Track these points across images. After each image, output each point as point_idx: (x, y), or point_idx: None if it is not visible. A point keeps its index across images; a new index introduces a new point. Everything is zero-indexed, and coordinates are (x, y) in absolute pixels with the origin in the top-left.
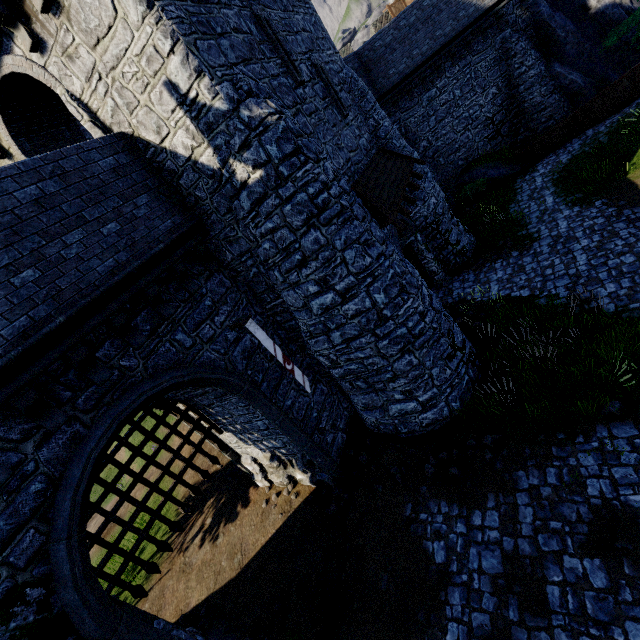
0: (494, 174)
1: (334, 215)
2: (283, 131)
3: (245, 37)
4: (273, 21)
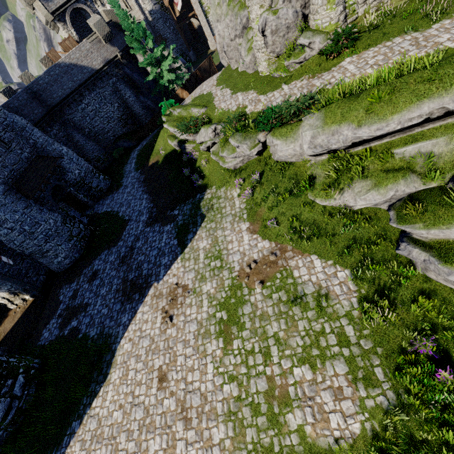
0: (126, 145)
1: None
2: None
3: None
4: None
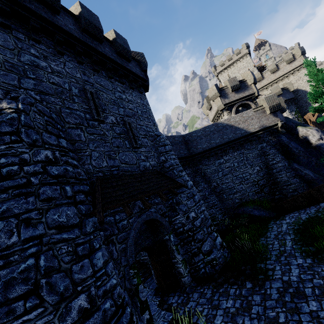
0: (257, 213)
1: (12, 185)
2: (11, 119)
3: (60, 88)
4: (102, 96)
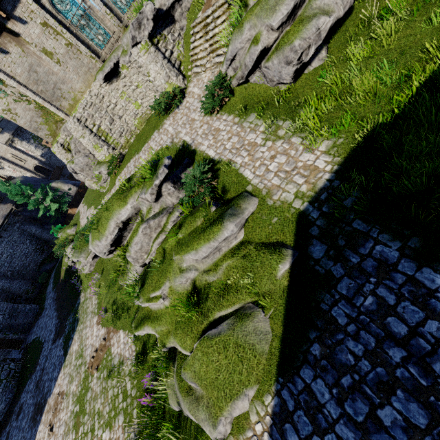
0: (48, 267)
1: None
2: None
3: None
4: None
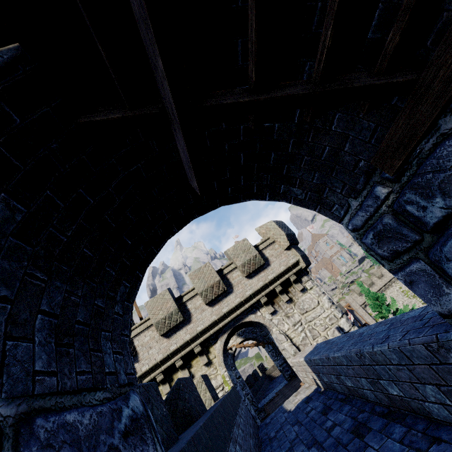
0: None
1: None
2: None
3: None
4: None
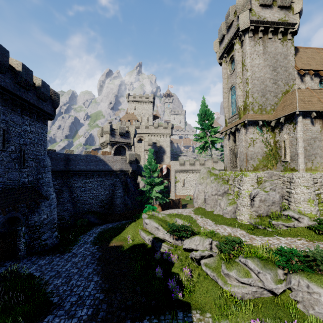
0: (93, 220)
1: None
2: None
3: None
4: (11, 131)
